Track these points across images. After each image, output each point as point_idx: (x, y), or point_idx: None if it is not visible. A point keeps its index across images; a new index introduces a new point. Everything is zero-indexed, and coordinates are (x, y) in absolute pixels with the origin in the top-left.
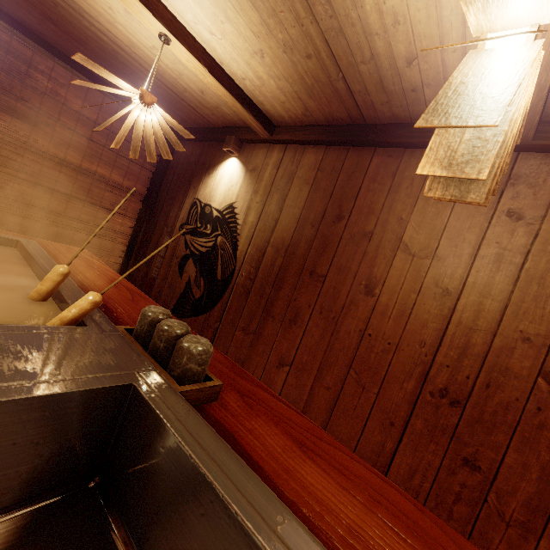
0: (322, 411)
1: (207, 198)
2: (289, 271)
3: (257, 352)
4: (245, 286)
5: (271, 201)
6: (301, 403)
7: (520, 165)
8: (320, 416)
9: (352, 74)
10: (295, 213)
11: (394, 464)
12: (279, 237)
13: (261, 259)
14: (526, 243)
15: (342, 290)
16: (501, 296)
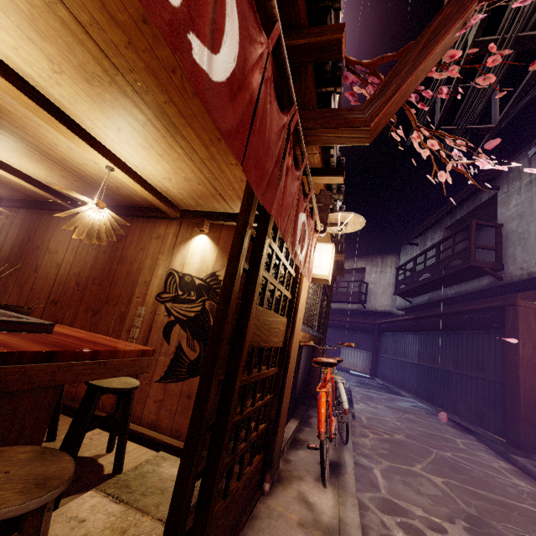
0: None
1: None
2: (6, 270)
3: None
4: None
5: (1, 236)
6: None
7: None
8: None
9: (9, 185)
10: (11, 241)
11: None
12: (3, 254)
13: None
14: (79, 243)
15: (26, 273)
16: (71, 262)
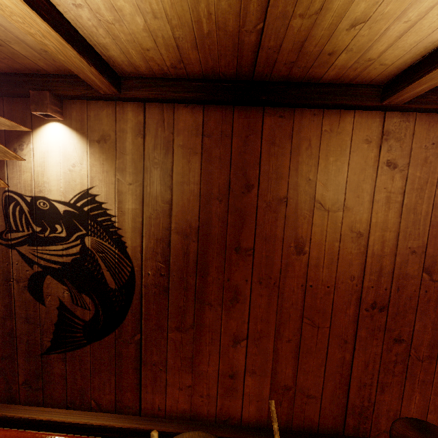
0: (290, 359)
1: (32, 187)
2: (210, 255)
3: (205, 343)
4: (158, 285)
5: (152, 179)
6: (269, 363)
7: (388, 123)
8: (290, 364)
9: (276, 27)
10: (192, 190)
11: (354, 366)
12: (182, 221)
13: (168, 251)
14: (402, 185)
15: (275, 257)
16: (394, 227)
